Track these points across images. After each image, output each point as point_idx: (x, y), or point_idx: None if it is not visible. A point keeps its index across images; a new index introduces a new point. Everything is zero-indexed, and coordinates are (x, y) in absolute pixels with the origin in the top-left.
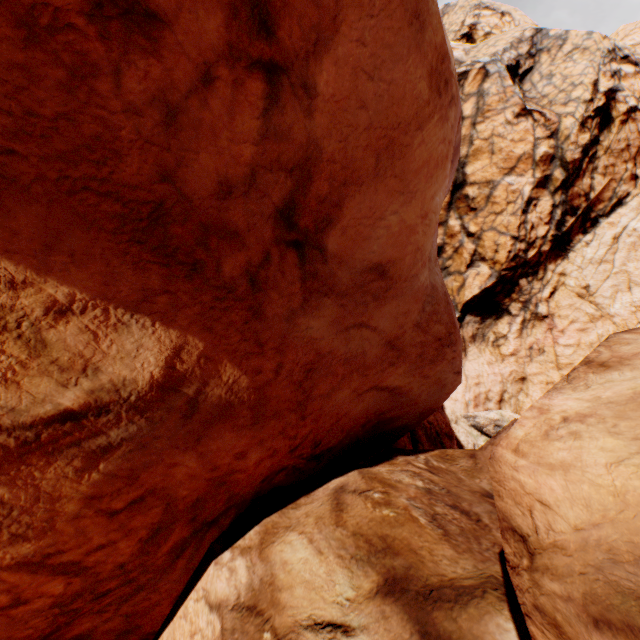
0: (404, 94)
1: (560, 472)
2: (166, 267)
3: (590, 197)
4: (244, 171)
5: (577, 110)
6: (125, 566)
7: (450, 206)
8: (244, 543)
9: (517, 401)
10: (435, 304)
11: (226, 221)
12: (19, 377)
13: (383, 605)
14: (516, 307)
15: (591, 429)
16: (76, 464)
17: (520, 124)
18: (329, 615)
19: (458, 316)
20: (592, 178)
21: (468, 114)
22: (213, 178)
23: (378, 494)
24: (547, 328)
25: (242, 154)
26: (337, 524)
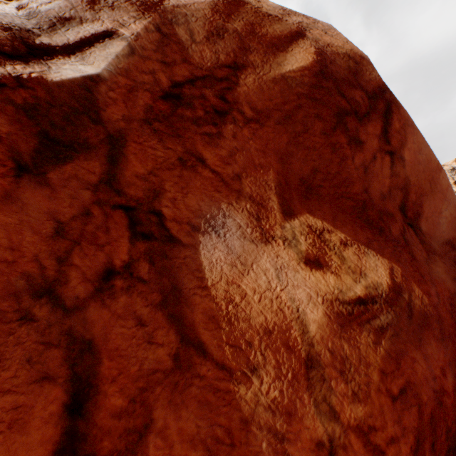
0: (430, 159)
1: None
2: (369, 229)
3: None
4: (386, 189)
5: None
6: None
7: None
8: None
9: None
10: None
11: (386, 209)
12: (339, 273)
13: None
14: None
15: None
16: (371, 337)
17: None
18: None
19: None
20: None
21: None
22: (377, 192)
23: None
24: None
25: (385, 182)
26: None
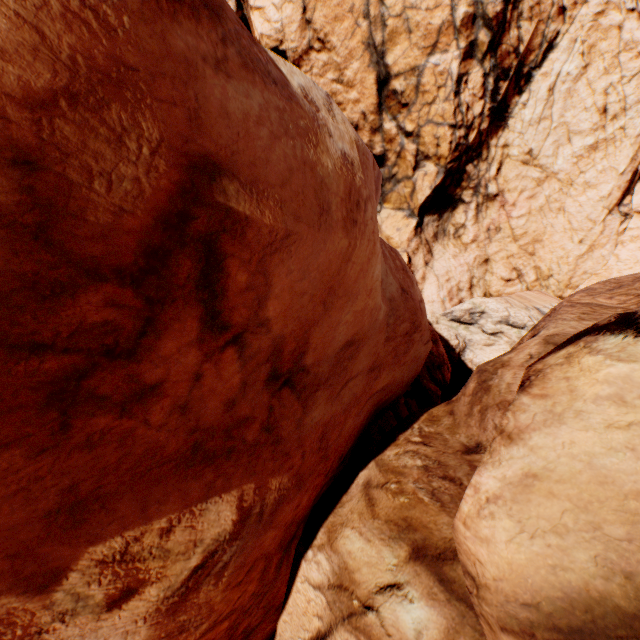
0: (330, 261)
1: (485, 544)
2: (212, 464)
3: (520, 51)
4: (238, 387)
5: None
6: (254, 592)
7: (381, 108)
8: (318, 542)
9: (485, 282)
10: (396, 312)
11: (238, 417)
12: (164, 572)
13: (415, 566)
14: (468, 194)
15: (499, 511)
16: (212, 582)
17: None
18: (386, 580)
19: (417, 221)
20: (519, 27)
21: None
22: (220, 406)
23: (394, 485)
24: (500, 206)
25: (233, 382)
26: (373, 517)
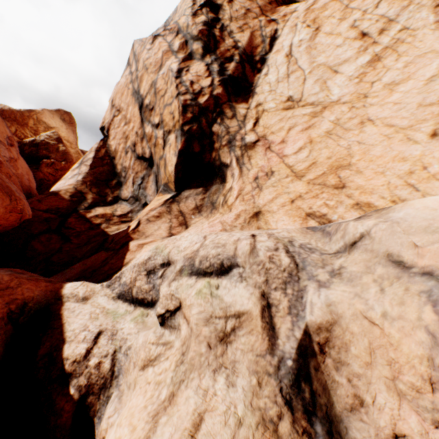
0: None
1: None
2: None
3: (239, 46)
4: None
5: (186, 12)
6: None
7: (143, 121)
8: None
9: None
10: None
11: None
12: None
13: None
14: (226, 154)
15: None
16: None
17: (155, 44)
18: None
19: (173, 195)
20: (233, 38)
21: (134, 70)
22: None
23: None
24: (264, 149)
25: None
26: None
